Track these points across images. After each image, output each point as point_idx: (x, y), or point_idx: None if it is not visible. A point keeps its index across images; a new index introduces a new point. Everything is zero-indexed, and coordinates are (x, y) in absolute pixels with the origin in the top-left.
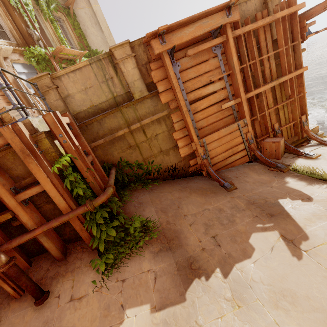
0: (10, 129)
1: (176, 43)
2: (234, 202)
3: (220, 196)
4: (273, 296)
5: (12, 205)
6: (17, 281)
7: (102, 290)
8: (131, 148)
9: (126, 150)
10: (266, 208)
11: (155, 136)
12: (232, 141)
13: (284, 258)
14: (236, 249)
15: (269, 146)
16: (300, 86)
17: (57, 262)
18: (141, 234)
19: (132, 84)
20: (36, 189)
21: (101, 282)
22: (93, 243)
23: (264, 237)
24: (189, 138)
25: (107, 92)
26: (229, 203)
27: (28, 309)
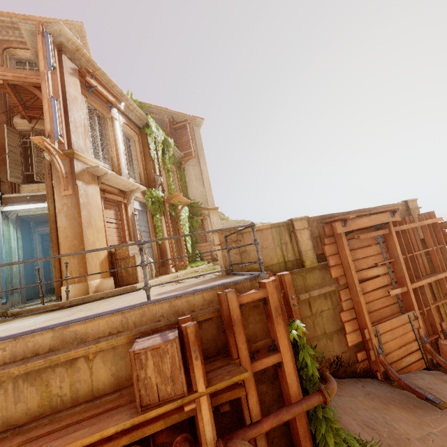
0: (273, 284)
1: (354, 228)
2: None
3: (435, 415)
4: None
5: None
6: None
7: None
8: None
9: None
10: None
11: (320, 312)
12: (404, 336)
13: None
14: None
15: None
16: None
17: None
18: None
19: (304, 253)
20: (273, 358)
21: None
22: None
23: None
24: (356, 322)
25: (280, 255)
26: None
27: None
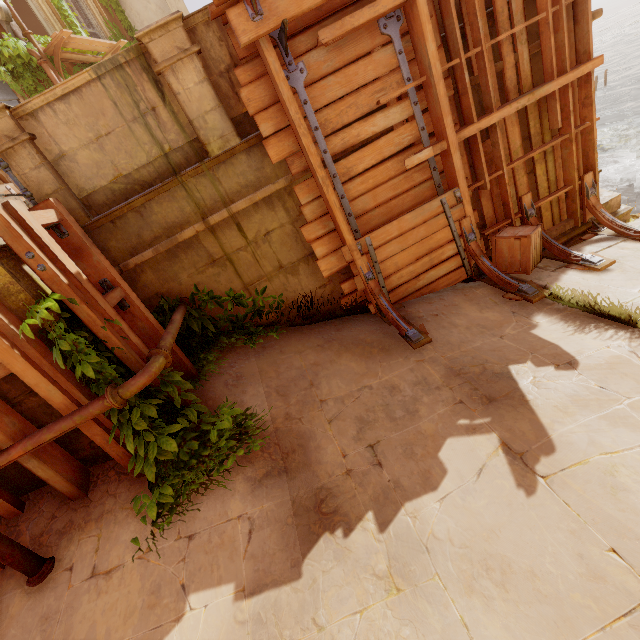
0: None
1: (287, 14)
2: (422, 372)
3: (396, 359)
4: (466, 569)
5: None
6: None
7: (150, 556)
8: (215, 264)
9: (207, 270)
10: (482, 384)
11: (265, 235)
12: (429, 239)
13: (500, 492)
14: (411, 471)
15: (508, 246)
16: (585, 104)
17: (71, 502)
18: (232, 443)
19: (200, 122)
20: None
21: (150, 541)
22: (135, 467)
23: (469, 447)
24: (337, 237)
25: (148, 142)
26: (411, 374)
27: (17, 593)
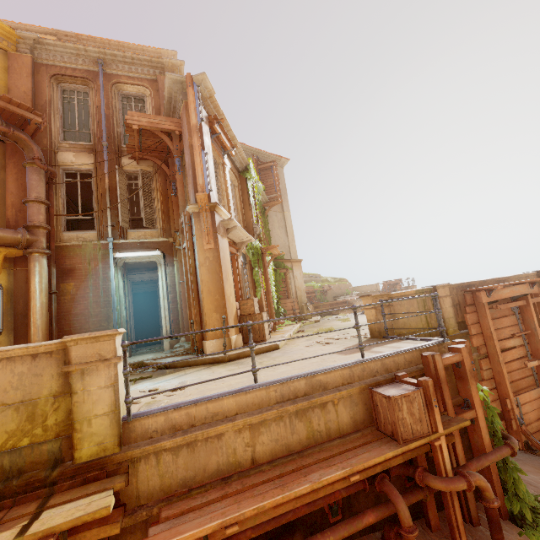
0: (466, 349)
1: (497, 298)
2: None
3: None
4: None
5: None
6: (500, 529)
7: None
8: None
9: None
10: None
11: None
12: None
13: None
14: None
15: None
16: None
17: (472, 527)
18: None
19: (447, 320)
20: (470, 413)
21: None
22: (512, 506)
23: None
24: (496, 392)
25: (424, 321)
26: None
27: None
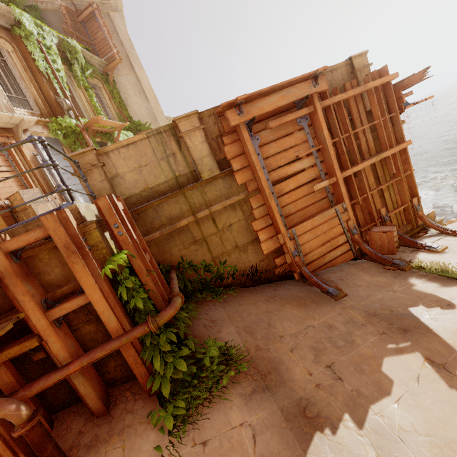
0: (55, 217)
1: (255, 114)
2: (348, 314)
3: (326, 307)
4: (438, 452)
5: (40, 326)
6: (40, 451)
7: None
8: (196, 243)
9: (190, 247)
10: (394, 320)
11: (228, 226)
12: (329, 232)
13: (439, 392)
14: (366, 382)
15: (379, 237)
16: (405, 162)
17: (95, 419)
18: (222, 367)
19: (199, 161)
20: (78, 301)
21: (170, 449)
22: (153, 385)
23: (402, 363)
24: (273, 229)
25: (167, 171)
26: (340, 316)
27: None
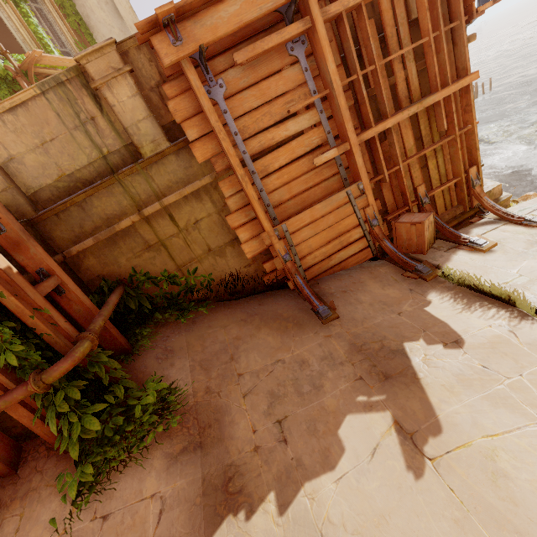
0: None
1: (203, 40)
2: (329, 347)
3: (308, 334)
4: None
5: None
6: None
7: None
8: (150, 249)
9: (143, 254)
10: (380, 360)
11: (194, 223)
12: (338, 225)
13: (391, 474)
14: (313, 448)
15: (406, 230)
16: (466, 110)
17: (1, 479)
18: (154, 418)
19: (134, 129)
20: None
21: (67, 521)
22: (61, 445)
23: (365, 425)
24: (258, 224)
25: (88, 147)
26: (319, 349)
27: None
